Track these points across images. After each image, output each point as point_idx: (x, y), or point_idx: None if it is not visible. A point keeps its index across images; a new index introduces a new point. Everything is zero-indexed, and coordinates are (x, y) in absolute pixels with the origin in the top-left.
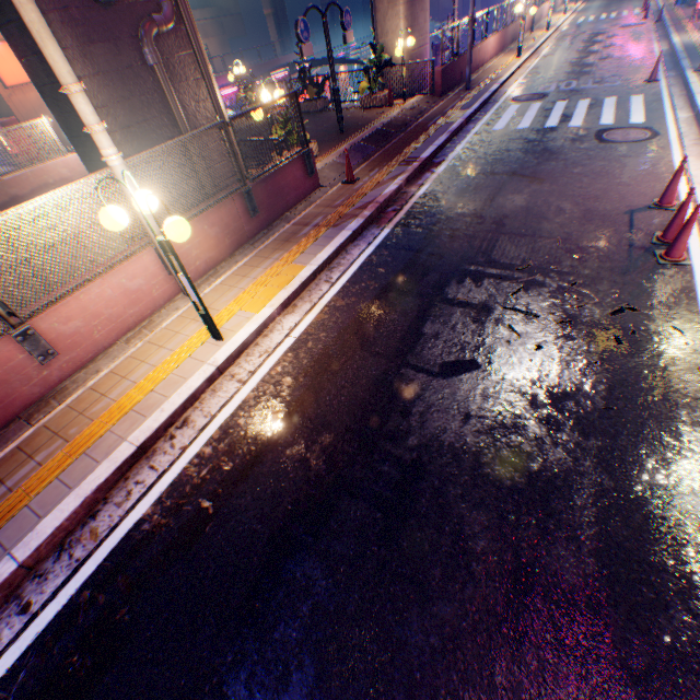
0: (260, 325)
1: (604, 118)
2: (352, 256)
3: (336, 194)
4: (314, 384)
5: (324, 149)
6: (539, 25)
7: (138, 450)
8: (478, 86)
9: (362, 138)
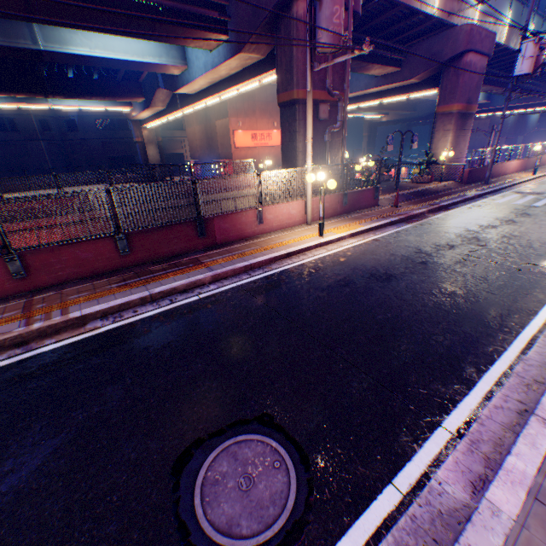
0: (339, 237)
1: None
2: (388, 229)
3: (385, 209)
4: (360, 256)
5: (383, 193)
6: None
7: (288, 253)
8: (494, 183)
9: (407, 192)
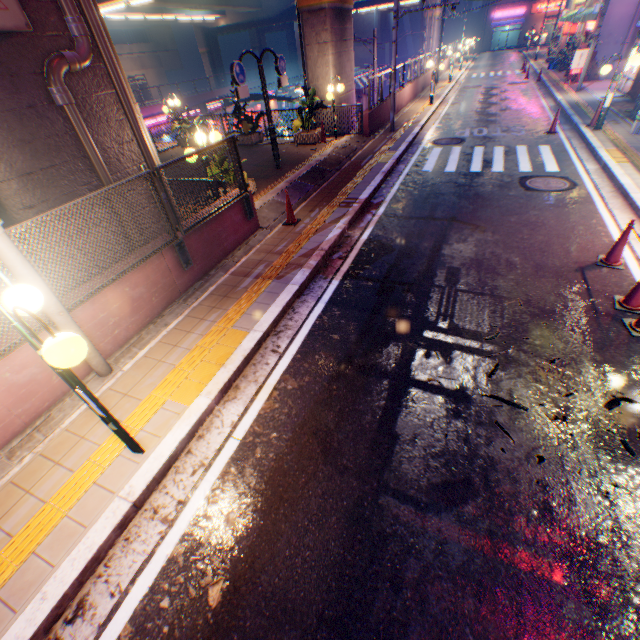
0: (194, 424)
1: (522, 165)
2: (301, 315)
3: (277, 236)
4: (267, 525)
5: (261, 185)
6: (441, 77)
7: None
8: (401, 129)
9: (299, 175)
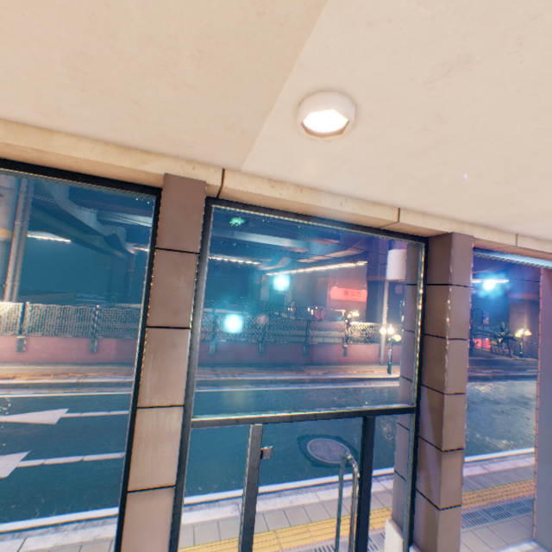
0: None
1: None
2: None
3: None
4: None
5: None
6: None
7: (361, 377)
8: None
9: (478, 358)
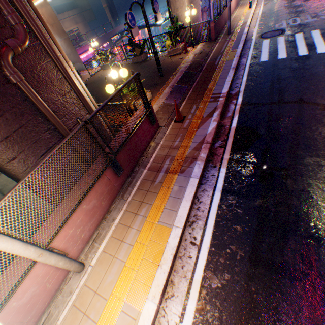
0: None
1: None
2: (204, 205)
3: (172, 133)
4: None
5: (153, 91)
6: None
7: None
8: (234, 30)
9: (177, 80)
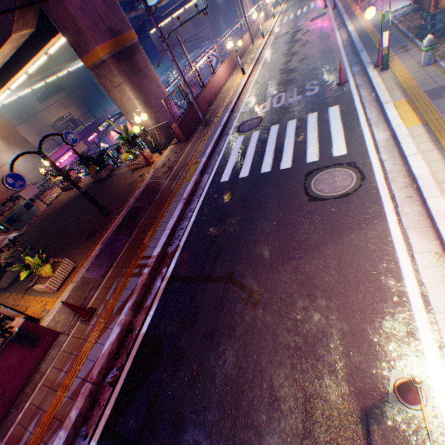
0: None
1: (310, 149)
2: None
3: (68, 347)
4: None
5: (87, 247)
6: (259, 33)
7: None
8: (215, 118)
9: (115, 227)
